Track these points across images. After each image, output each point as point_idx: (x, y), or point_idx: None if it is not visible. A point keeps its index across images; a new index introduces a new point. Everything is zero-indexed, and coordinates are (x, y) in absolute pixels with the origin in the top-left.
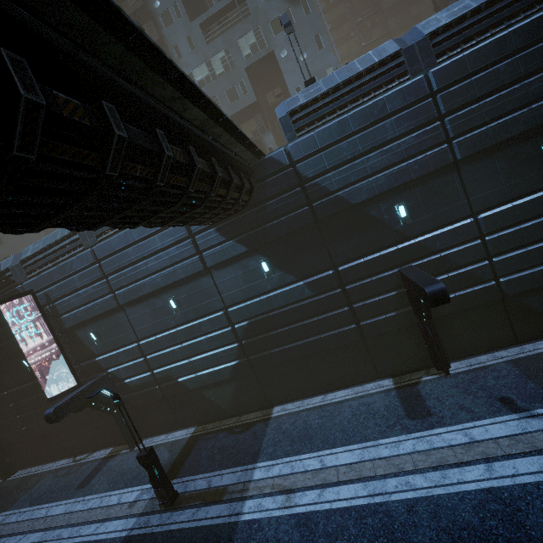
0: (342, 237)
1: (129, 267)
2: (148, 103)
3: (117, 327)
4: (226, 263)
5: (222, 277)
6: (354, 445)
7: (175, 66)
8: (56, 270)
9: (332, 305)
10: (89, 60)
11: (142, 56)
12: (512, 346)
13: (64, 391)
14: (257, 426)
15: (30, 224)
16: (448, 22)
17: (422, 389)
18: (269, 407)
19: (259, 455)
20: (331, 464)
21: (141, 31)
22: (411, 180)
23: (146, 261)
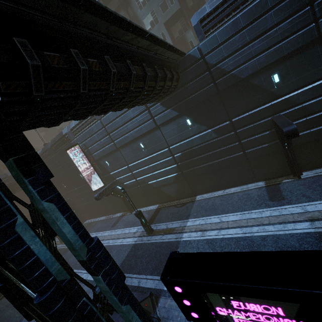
0: (235, 100)
1: (119, 128)
2: (121, 47)
3: (117, 158)
4: (167, 122)
5: (166, 130)
6: (238, 213)
7: (132, 23)
8: (86, 132)
9: (228, 141)
10: (96, 37)
11: (116, 24)
12: None
13: (99, 188)
14: (188, 204)
15: (83, 116)
16: None
17: (281, 186)
18: (194, 196)
19: (189, 216)
20: (225, 220)
21: (115, 14)
22: (284, 55)
23: (126, 125)
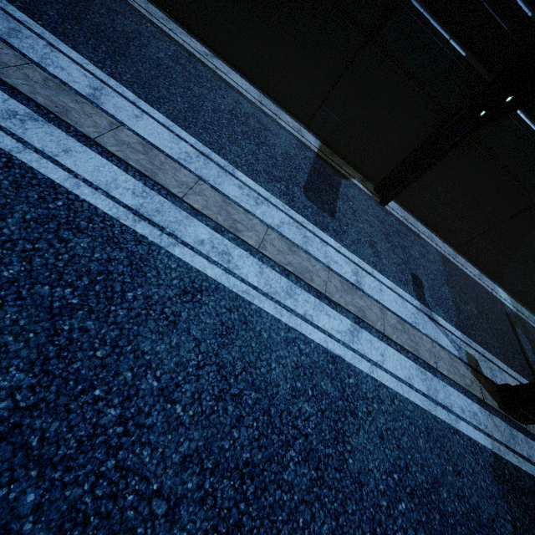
0: None
1: None
2: None
3: None
4: None
5: None
6: (190, 136)
7: None
8: None
9: None
10: None
11: None
12: (449, 245)
13: None
14: None
15: None
16: None
17: (345, 186)
18: None
19: None
20: (113, 112)
21: None
22: None
23: None
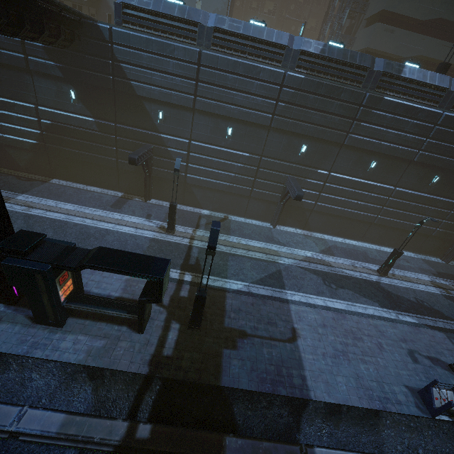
0: (126, 108)
1: None
2: None
3: None
4: (46, 76)
5: (40, 83)
6: (77, 205)
7: None
8: None
9: (106, 142)
10: None
11: None
12: (180, 204)
13: None
14: (37, 182)
15: None
16: (226, 29)
17: (130, 201)
18: (52, 178)
19: (27, 192)
20: (60, 207)
21: None
22: (171, 103)
23: None
